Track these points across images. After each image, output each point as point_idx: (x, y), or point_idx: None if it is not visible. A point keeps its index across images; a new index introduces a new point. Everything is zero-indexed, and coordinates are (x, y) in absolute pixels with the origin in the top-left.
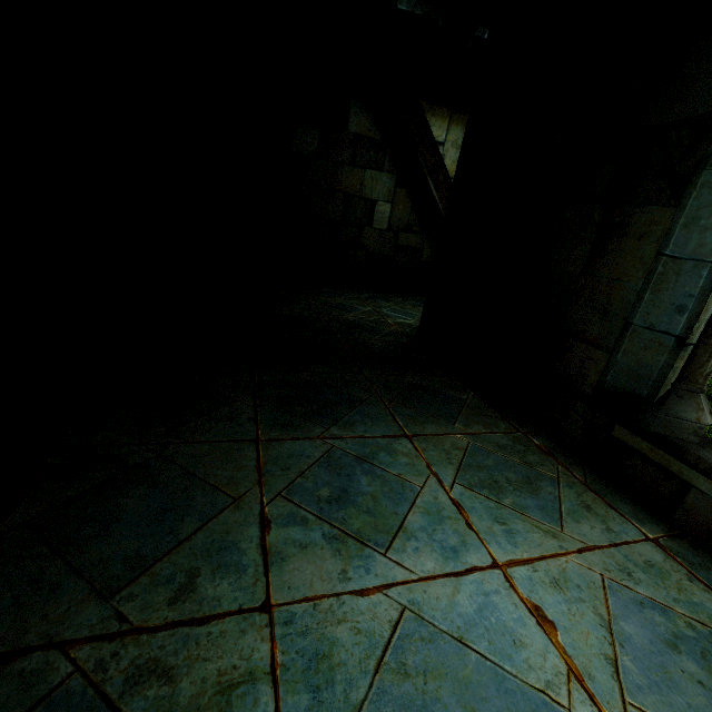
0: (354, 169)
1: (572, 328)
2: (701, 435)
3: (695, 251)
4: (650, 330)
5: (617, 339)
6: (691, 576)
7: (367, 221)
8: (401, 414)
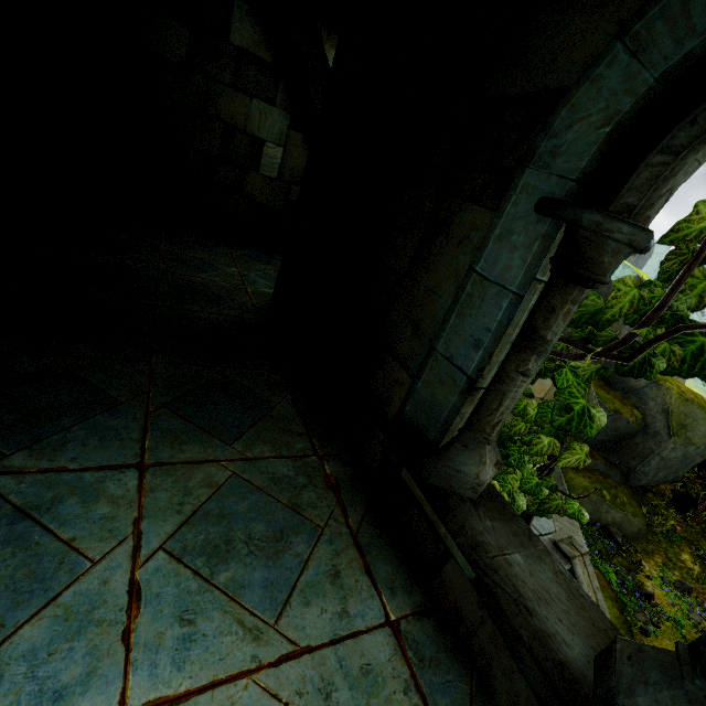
0: (237, 94)
1: (389, 339)
2: (479, 492)
3: (502, 274)
4: (448, 362)
5: (421, 365)
6: (410, 684)
7: (253, 164)
8: (159, 428)
